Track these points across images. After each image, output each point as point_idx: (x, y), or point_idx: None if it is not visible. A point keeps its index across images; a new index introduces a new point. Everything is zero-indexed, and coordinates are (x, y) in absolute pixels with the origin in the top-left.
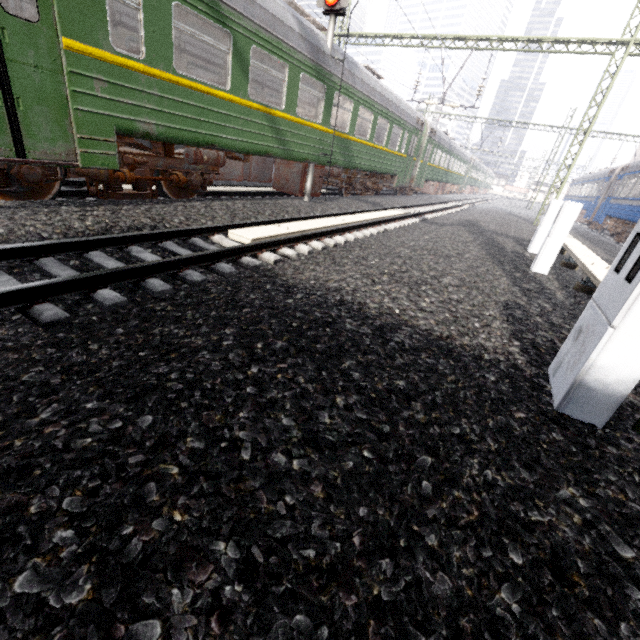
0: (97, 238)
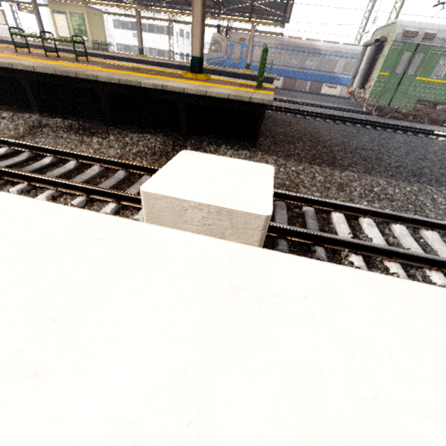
0: (392, 124)
